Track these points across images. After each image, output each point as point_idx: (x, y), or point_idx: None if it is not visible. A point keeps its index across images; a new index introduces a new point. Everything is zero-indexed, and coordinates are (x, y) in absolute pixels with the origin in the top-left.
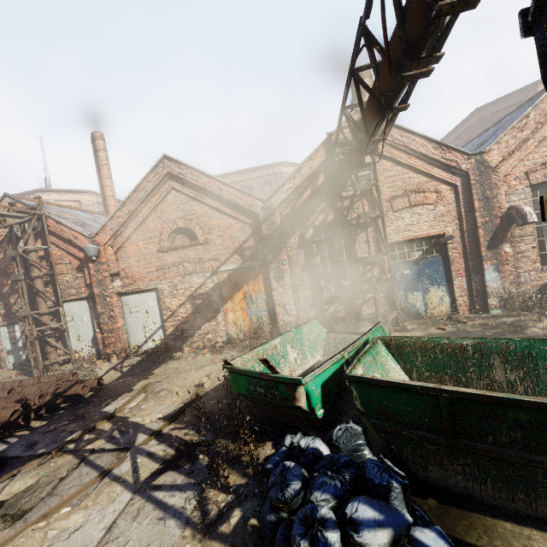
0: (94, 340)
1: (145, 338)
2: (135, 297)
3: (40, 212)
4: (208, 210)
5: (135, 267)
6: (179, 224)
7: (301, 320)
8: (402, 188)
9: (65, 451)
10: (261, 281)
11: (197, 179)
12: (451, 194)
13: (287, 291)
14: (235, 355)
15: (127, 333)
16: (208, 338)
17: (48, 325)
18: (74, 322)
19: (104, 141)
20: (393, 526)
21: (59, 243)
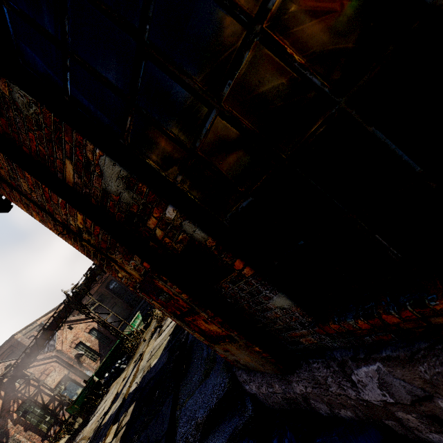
0: None
1: None
2: None
3: None
4: None
5: None
6: None
7: (48, 442)
8: (40, 372)
9: None
10: None
11: None
12: (57, 363)
13: None
14: None
15: None
16: None
17: None
18: None
19: None
20: (120, 360)
21: None
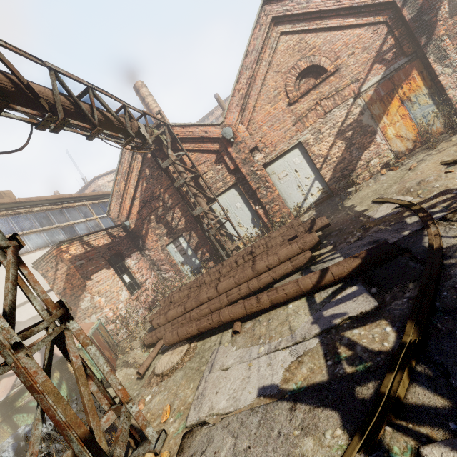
0: (253, 220)
1: (303, 196)
2: (279, 163)
3: (167, 122)
4: (328, 35)
5: (270, 132)
6: (301, 66)
7: None
8: None
9: (452, 212)
10: (417, 76)
11: (307, 5)
12: None
13: (456, 67)
14: (430, 152)
15: (283, 200)
16: (372, 165)
17: (214, 219)
18: (230, 213)
19: (146, 87)
20: None
21: (190, 146)
